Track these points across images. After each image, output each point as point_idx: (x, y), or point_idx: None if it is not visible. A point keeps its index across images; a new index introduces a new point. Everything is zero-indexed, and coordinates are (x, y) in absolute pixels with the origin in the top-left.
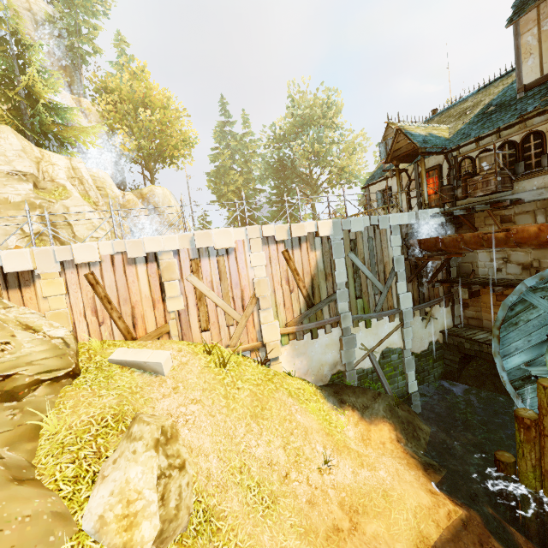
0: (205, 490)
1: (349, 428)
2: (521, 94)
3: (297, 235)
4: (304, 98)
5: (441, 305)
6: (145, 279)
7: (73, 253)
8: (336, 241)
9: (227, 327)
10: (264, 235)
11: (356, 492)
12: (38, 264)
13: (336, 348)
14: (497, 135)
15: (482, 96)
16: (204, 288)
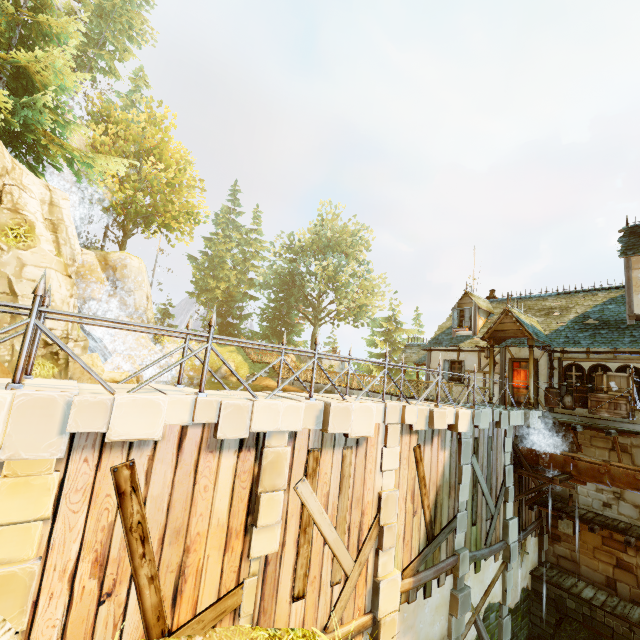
0: None
1: None
2: (632, 322)
3: (438, 427)
4: (336, 222)
5: (532, 533)
6: (228, 484)
7: (110, 414)
8: (466, 438)
9: (330, 587)
10: (405, 421)
11: None
12: (10, 432)
13: (446, 610)
14: (615, 355)
15: (568, 302)
16: (316, 506)
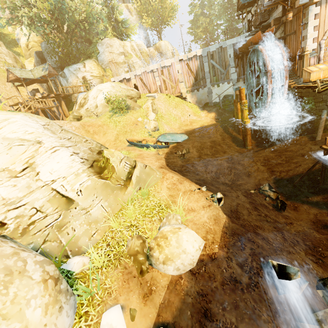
0: (161, 113)
1: (203, 114)
2: None
3: (189, 57)
4: None
5: None
6: (151, 77)
7: (136, 73)
8: (204, 56)
9: (171, 89)
10: (179, 59)
11: (193, 120)
12: (131, 76)
13: (206, 94)
14: None
15: None
16: (164, 78)
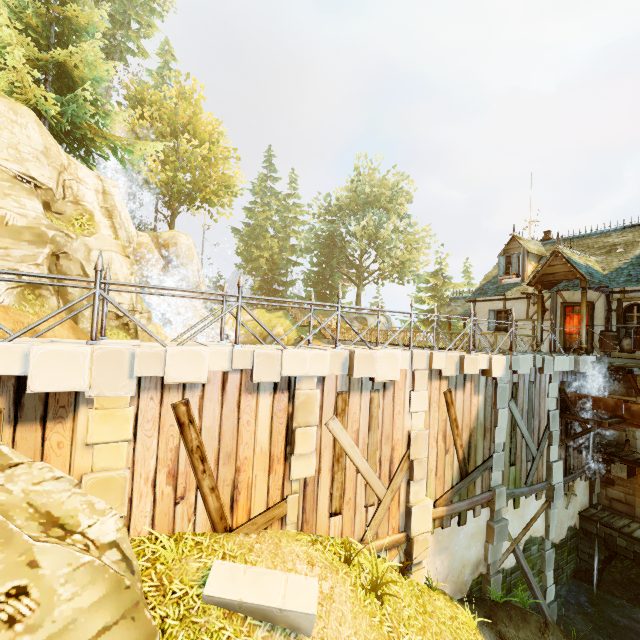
0: None
1: None
2: None
3: (469, 372)
4: (373, 176)
5: (582, 477)
6: (267, 420)
7: (165, 362)
8: (502, 384)
9: (365, 508)
10: (433, 367)
11: None
12: (95, 376)
13: (482, 538)
14: None
15: (635, 236)
16: (347, 441)
